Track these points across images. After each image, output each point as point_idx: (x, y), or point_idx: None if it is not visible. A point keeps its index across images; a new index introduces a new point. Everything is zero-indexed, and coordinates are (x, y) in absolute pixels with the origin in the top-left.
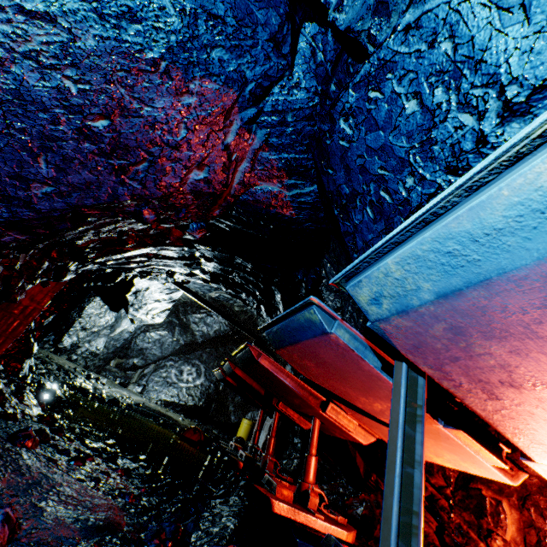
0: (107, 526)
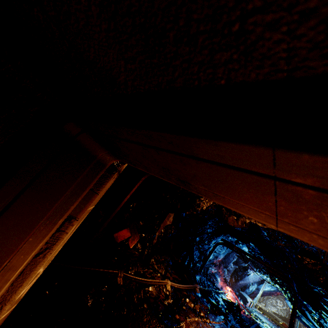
0: (275, 324)
